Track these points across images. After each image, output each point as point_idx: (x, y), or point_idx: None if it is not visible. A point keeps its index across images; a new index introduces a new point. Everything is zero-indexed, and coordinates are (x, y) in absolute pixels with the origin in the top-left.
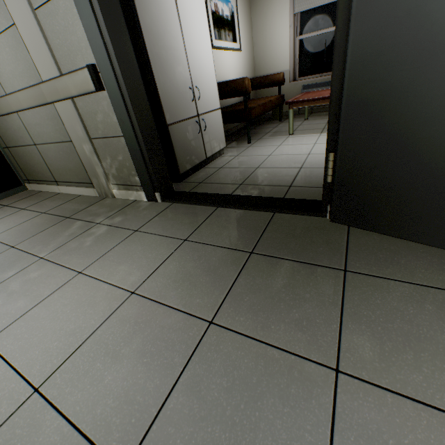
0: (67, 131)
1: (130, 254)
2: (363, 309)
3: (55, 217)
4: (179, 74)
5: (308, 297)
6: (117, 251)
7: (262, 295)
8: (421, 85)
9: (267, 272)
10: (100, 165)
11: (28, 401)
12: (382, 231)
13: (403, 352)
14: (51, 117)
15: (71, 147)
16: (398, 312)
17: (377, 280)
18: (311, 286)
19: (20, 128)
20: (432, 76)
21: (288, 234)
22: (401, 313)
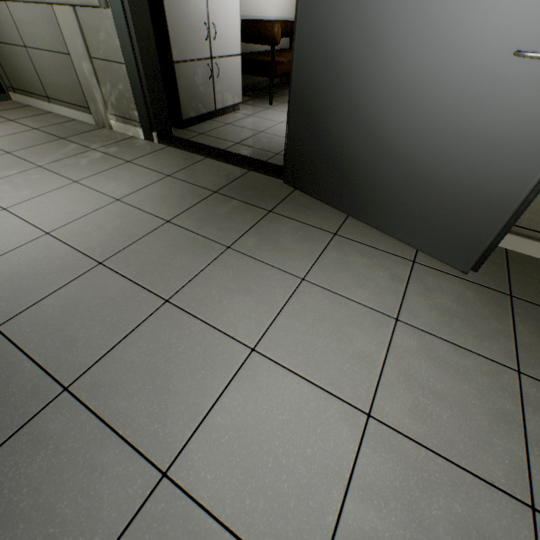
0: (66, 41)
1: (120, 177)
2: (264, 229)
3: (49, 135)
4: (194, 4)
5: (236, 220)
6: (109, 173)
7: (208, 215)
8: (328, 84)
9: (219, 204)
10: (99, 90)
11: (43, 237)
12: (310, 193)
13: (268, 246)
14: (48, 19)
15: (69, 62)
16: (281, 233)
17: (285, 219)
18: (242, 215)
19: (8, 22)
20: (333, 80)
21: (249, 186)
22: (283, 233)
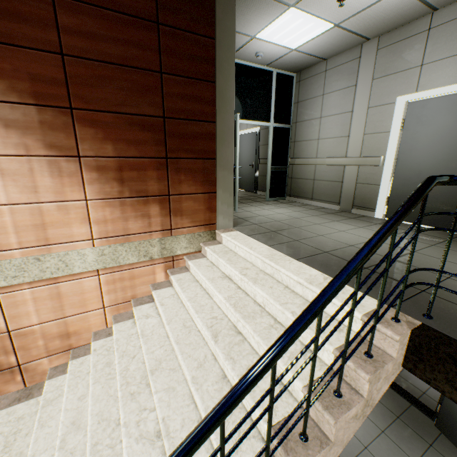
0: None
1: None
2: (430, 456)
3: None
4: None
5: (414, 443)
6: None
7: (399, 434)
8: None
9: (402, 428)
10: None
11: None
12: (452, 442)
13: None
14: None
15: None
16: None
17: (439, 454)
18: (416, 441)
19: None
20: None
21: (414, 418)
22: None
